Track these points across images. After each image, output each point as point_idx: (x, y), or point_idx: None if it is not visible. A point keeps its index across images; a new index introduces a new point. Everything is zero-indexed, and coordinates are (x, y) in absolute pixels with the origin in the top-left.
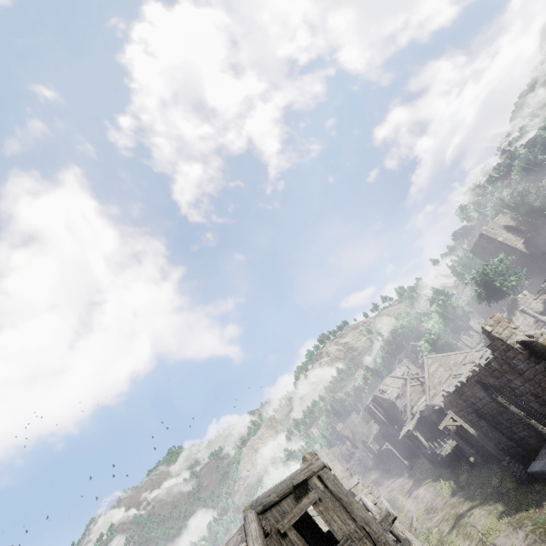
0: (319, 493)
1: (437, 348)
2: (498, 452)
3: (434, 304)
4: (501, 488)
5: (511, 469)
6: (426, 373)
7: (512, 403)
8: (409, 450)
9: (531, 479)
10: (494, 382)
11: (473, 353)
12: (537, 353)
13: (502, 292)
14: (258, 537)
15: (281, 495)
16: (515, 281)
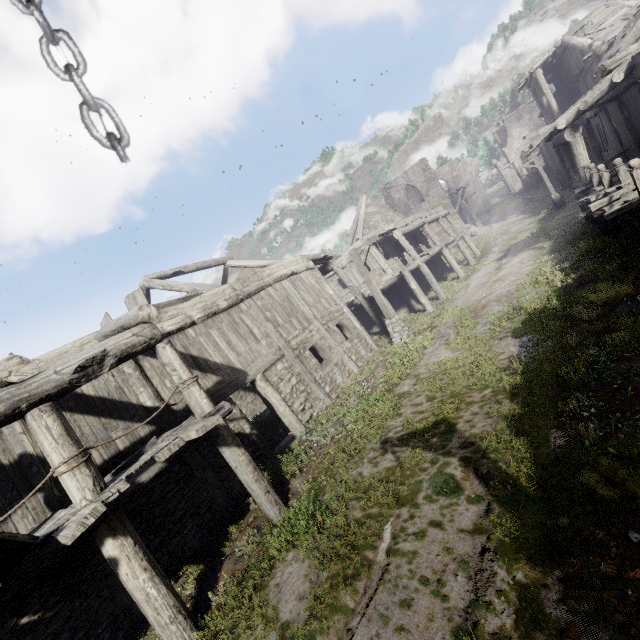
0: None
1: None
2: None
3: None
4: None
5: None
6: None
7: None
8: None
9: None
10: None
11: None
12: None
13: None
14: None
15: None
16: None
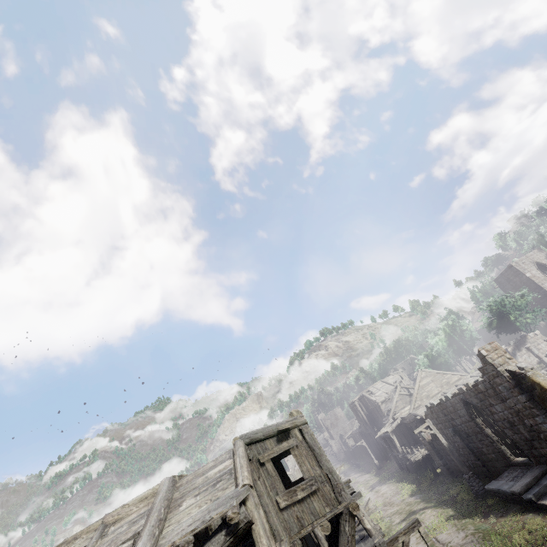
0: (297, 441)
1: (434, 365)
2: (463, 466)
3: (443, 324)
4: (457, 497)
5: (470, 483)
6: (417, 384)
7: (489, 426)
8: (382, 451)
9: (486, 496)
10: (477, 403)
11: (467, 377)
12: (522, 385)
13: (514, 326)
14: (244, 456)
15: (267, 435)
16: (531, 319)
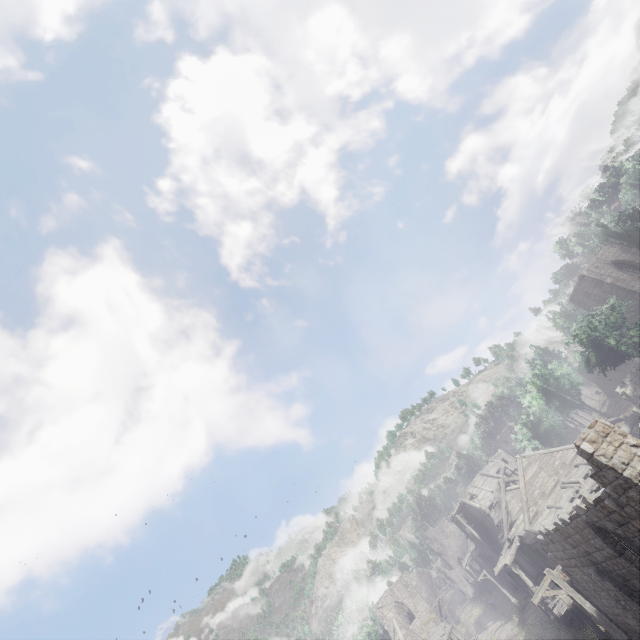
0: None
1: (539, 435)
2: None
3: (529, 375)
4: None
5: None
6: (520, 480)
7: None
8: None
9: None
10: (615, 529)
11: None
12: None
13: (621, 355)
14: None
15: None
16: (638, 338)
